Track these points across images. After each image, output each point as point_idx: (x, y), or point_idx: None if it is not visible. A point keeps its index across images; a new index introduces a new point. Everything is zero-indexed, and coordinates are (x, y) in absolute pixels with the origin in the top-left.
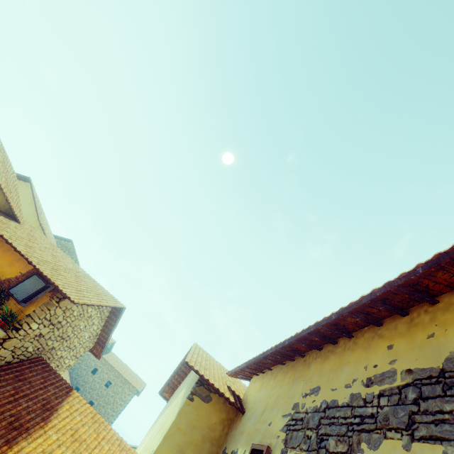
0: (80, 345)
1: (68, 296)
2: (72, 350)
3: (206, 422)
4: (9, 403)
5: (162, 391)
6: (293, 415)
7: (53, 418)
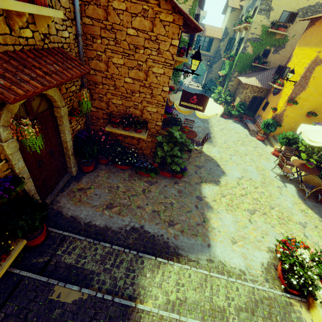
0: None
1: None
2: None
3: (235, 15)
4: None
5: (222, 13)
6: (246, 8)
7: (205, 29)
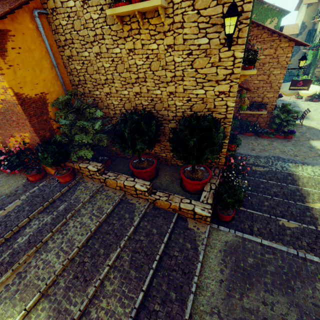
0: None
1: None
2: None
3: (312, 9)
4: None
5: (295, 10)
6: None
7: None
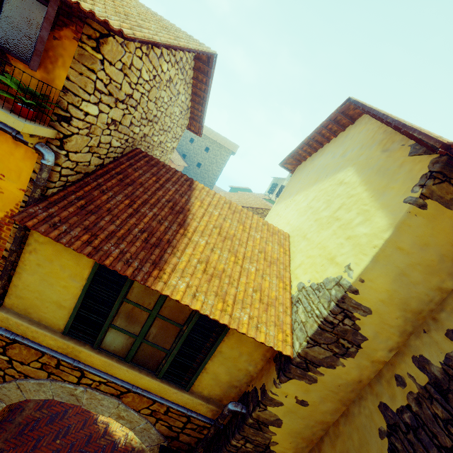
0: (174, 124)
1: (101, 19)
2: (168, 132)
3: (447, 237)
4: (130, 216)
5: (283, 163)
6: None
7: (189, 220)
